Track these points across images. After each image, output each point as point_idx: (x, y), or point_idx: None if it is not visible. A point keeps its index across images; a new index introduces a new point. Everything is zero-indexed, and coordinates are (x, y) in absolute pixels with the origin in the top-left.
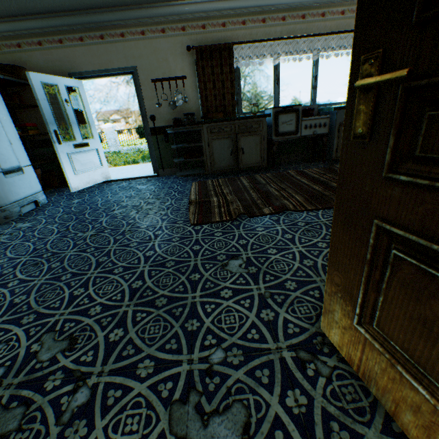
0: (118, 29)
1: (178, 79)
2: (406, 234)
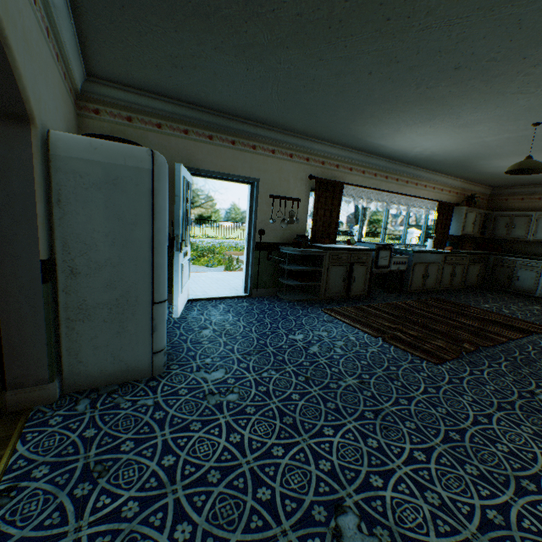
0: (251, 141)
1: (294, 200)
2: None
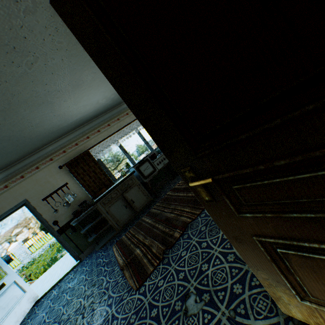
0: (1, 185)
1: (62, 187)
2: (276, 240)
